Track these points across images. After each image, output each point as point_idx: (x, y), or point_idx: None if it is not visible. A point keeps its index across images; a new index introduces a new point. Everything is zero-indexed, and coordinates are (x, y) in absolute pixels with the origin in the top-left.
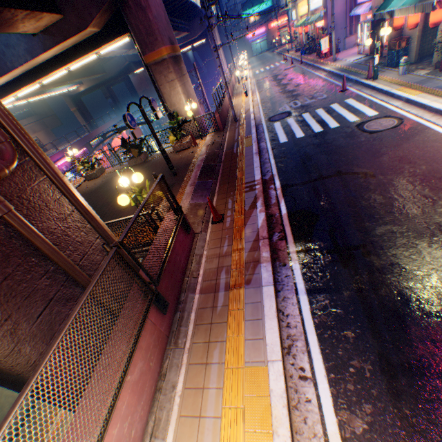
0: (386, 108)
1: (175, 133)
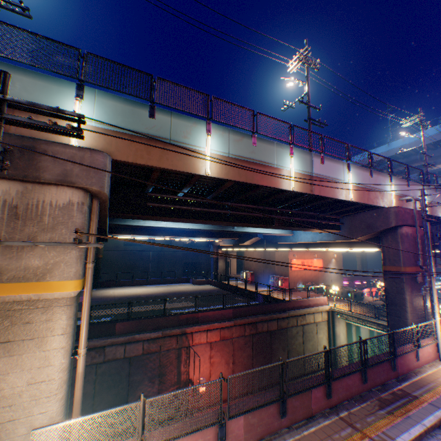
0: None
1: None
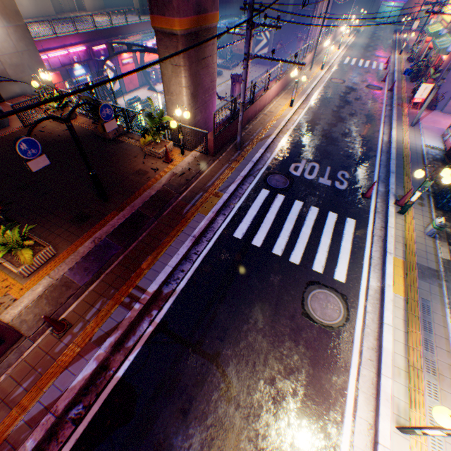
0: (360, 278)
1: (155, 130)
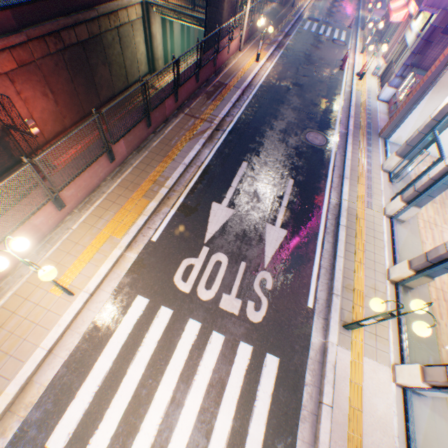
0: (348, 41)
1: None
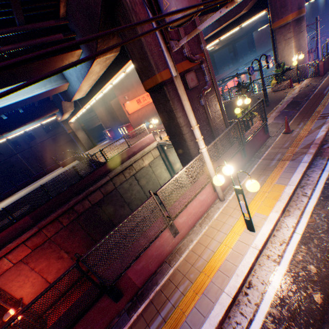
0: None
1: (276, 78)
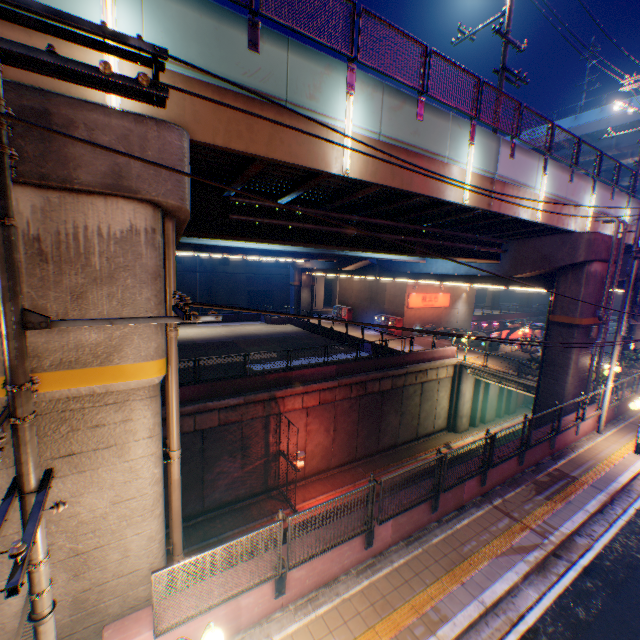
0: None
1: (624, 361)
